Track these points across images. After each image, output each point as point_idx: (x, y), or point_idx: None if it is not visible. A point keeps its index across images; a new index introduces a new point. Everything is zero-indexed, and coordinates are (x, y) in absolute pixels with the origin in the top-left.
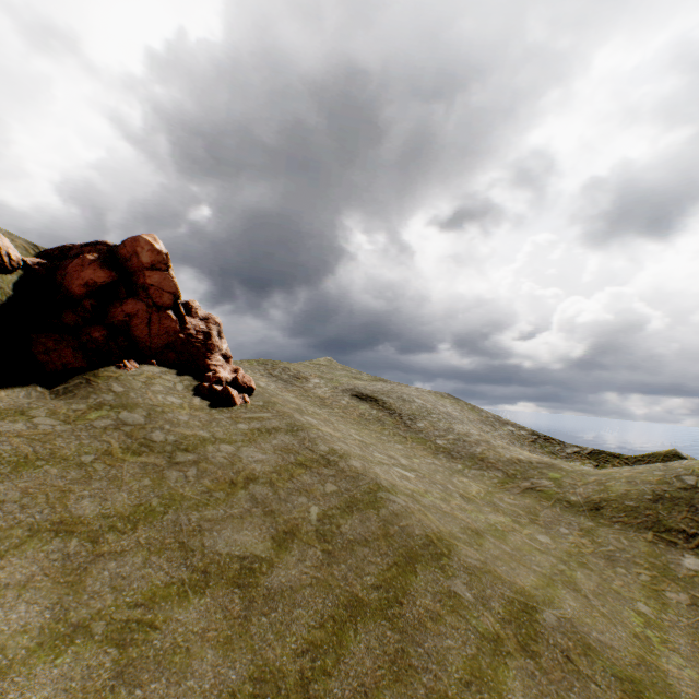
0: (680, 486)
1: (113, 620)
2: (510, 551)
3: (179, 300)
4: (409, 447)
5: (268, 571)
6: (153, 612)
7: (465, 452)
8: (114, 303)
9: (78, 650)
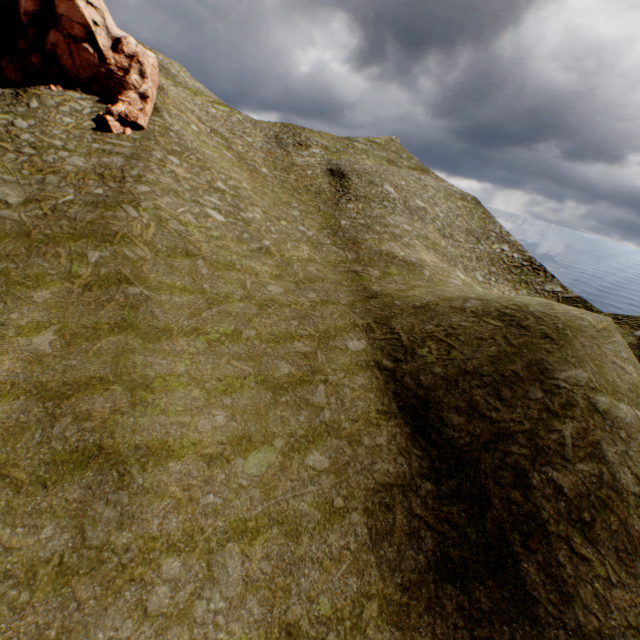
0: (454, 306)
1: None
2: (205, 273)
3: (117, 37)
4: (308, 217)
5: (4, 209)
6: None
7: (351, 235)
8: (48, 33)
9: None
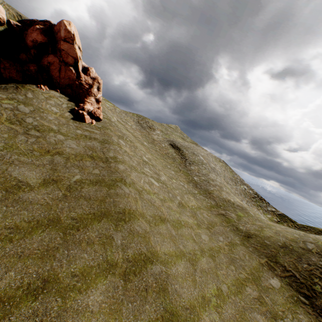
0: (302, 247)
1: None
2: (175, 234)
3: (85, 66)
4: (178, 174)
5: (27, 191)
6: None
7: (204, 187)
8: (45, 55)
9: None
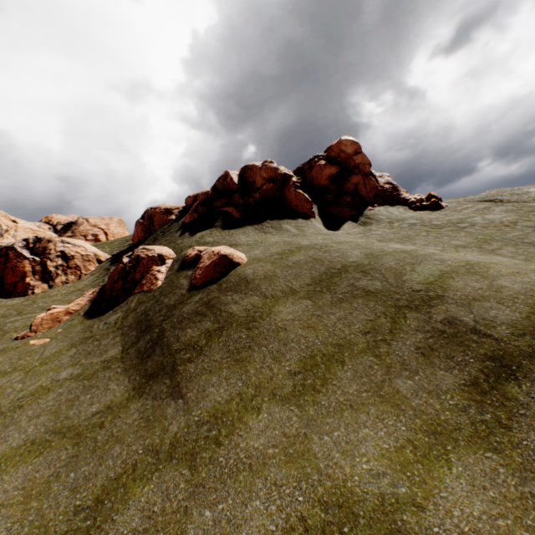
0: None
1: None
2: None
3: None
4: None
5: None
6: None
7: None
8: (342, 183)
9: None
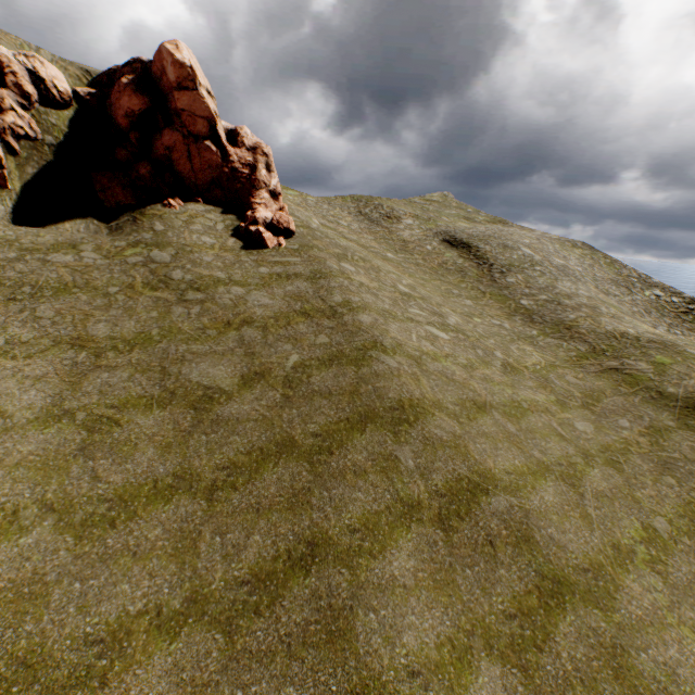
0: None
1: (92, 414)
2: (515, 431)
3: (228, 128)
4: (481, 304)
5: (224, 402)
6: (122, 414)
7: (551, 317)
8: (155, 135)
9: (62, 427)
